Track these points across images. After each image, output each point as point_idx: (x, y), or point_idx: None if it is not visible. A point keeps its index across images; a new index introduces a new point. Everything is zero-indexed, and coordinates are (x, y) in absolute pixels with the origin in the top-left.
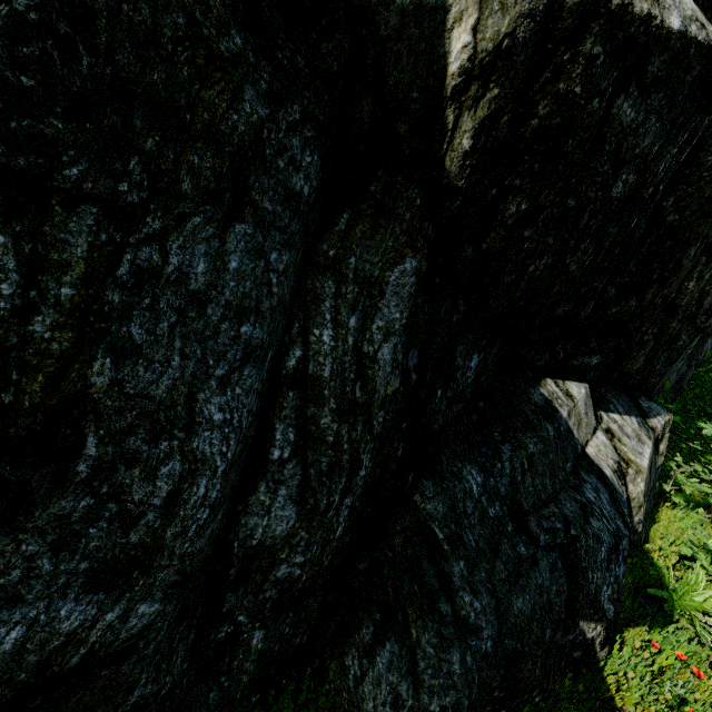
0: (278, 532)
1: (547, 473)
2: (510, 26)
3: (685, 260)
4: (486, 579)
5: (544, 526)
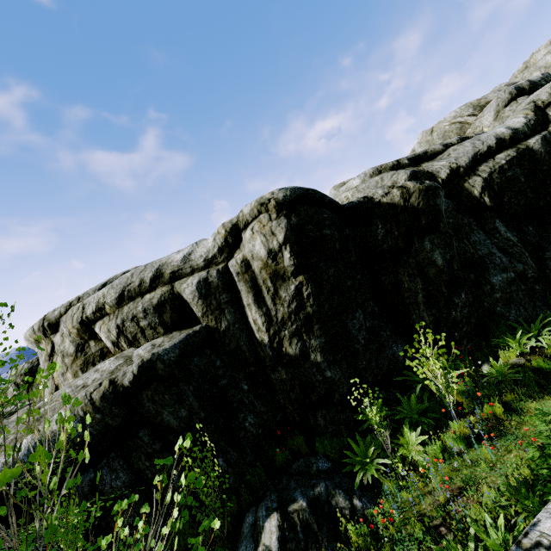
0: (521, 269)
1: None
2: (481, 186)
3: None
4: None
5: None
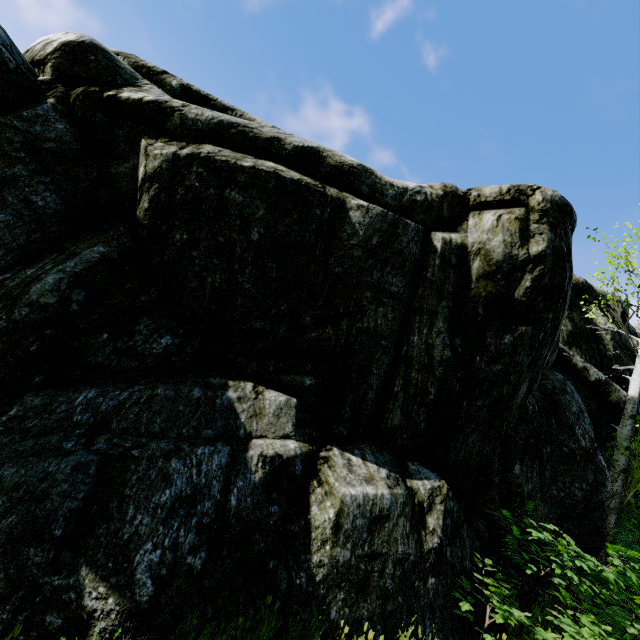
0: None
1: (164, 415)
2: (159, 165)
3: (366, 301)
4: (4, 443)
5: (113, 441)
